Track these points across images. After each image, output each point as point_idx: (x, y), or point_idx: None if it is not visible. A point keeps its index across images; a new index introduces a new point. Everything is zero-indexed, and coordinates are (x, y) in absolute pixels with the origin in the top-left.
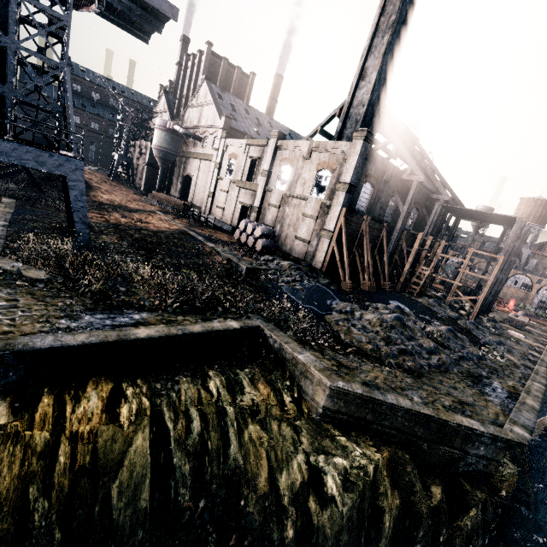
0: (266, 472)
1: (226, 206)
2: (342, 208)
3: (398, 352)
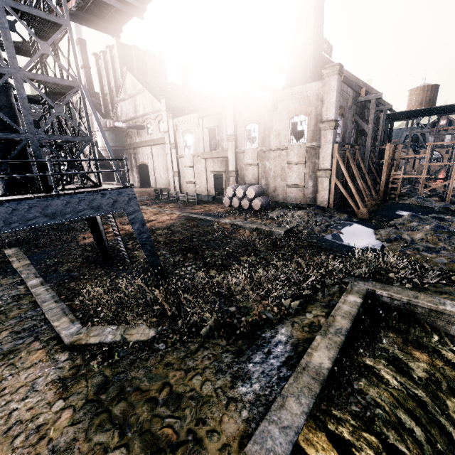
0: None
1: (197, 179)
2: (332, 145)
3: None
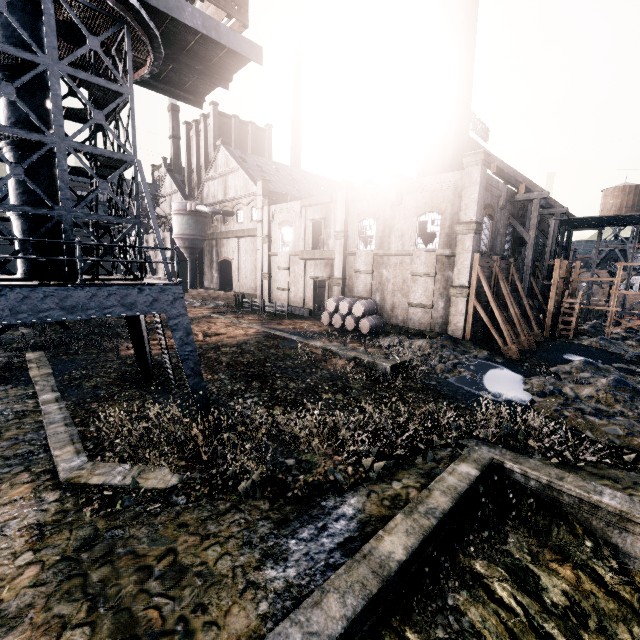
0: None
1: (291, 285)
2: (472, 254)
3: None
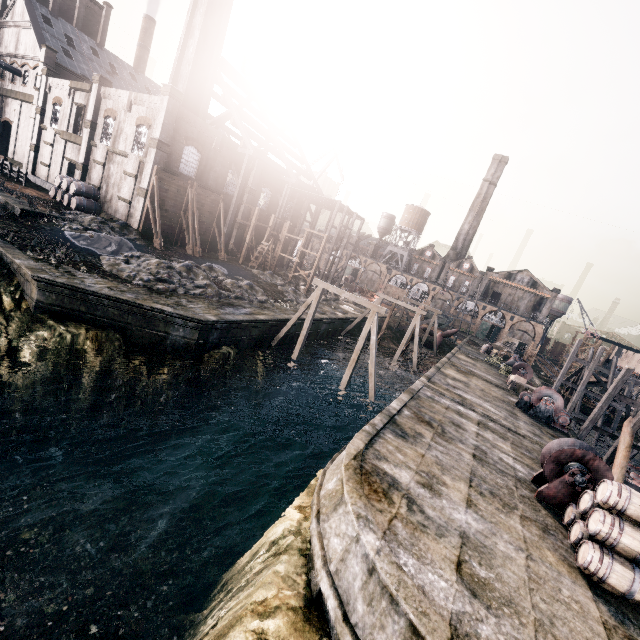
0: None
1: (53, 163)
2: (155, 165)
3: (156, 280)
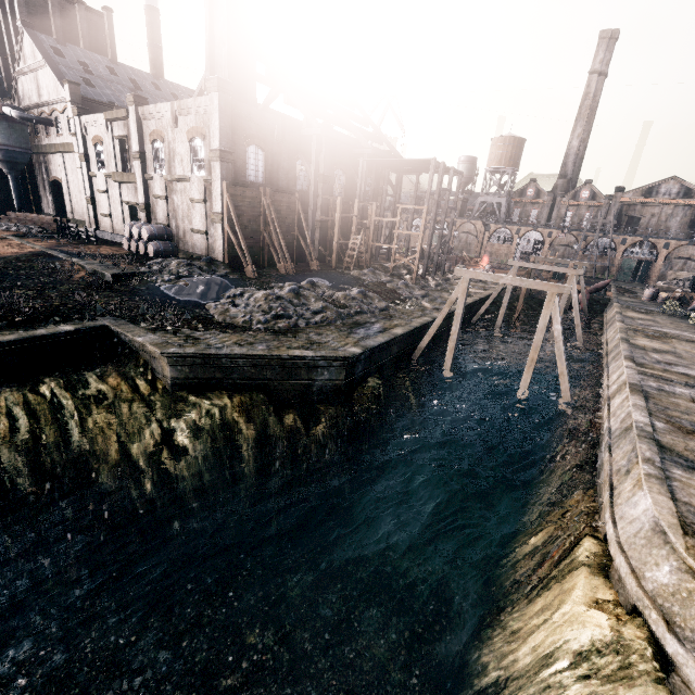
0: (116, 445)
1: (113, 211)
2: (223, 182)
3: (273, 318)
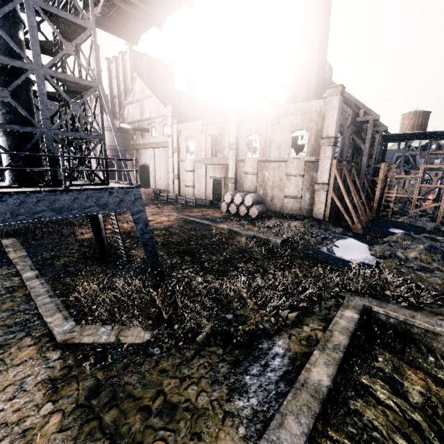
0: None
1: (196, 183)
2: (331, 160)
3: None
